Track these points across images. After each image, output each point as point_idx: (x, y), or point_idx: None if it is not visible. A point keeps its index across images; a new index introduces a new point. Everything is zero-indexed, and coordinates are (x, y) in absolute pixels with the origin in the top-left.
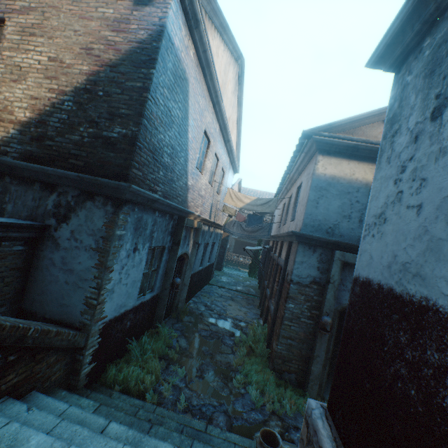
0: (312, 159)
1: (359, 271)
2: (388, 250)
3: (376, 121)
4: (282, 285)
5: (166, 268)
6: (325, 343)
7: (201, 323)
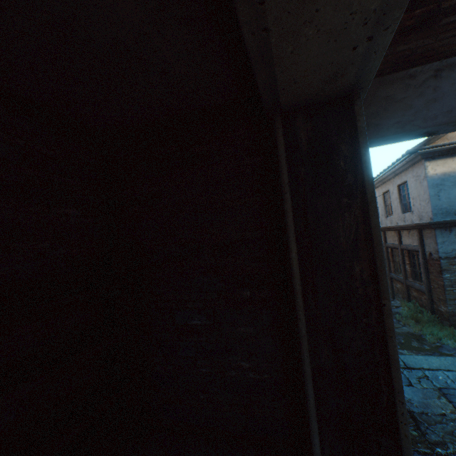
0: (417, 165)
1: None
2: None
3: None
4: (425, 264)
5: None
6: None
7: None
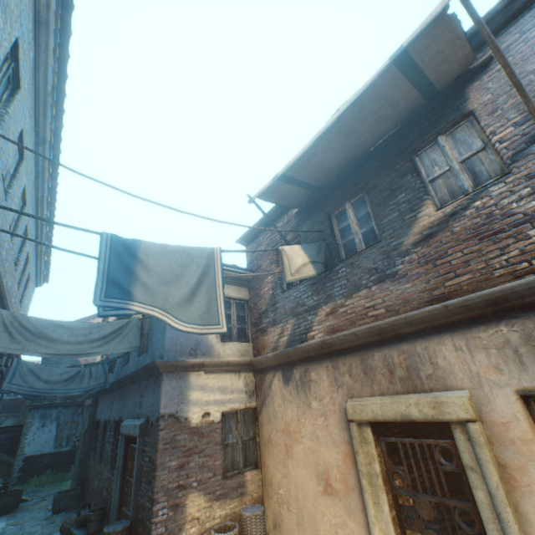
0: None
1: None
2: None
3: None
4: None
5: None
6: (80, 454)
7: None
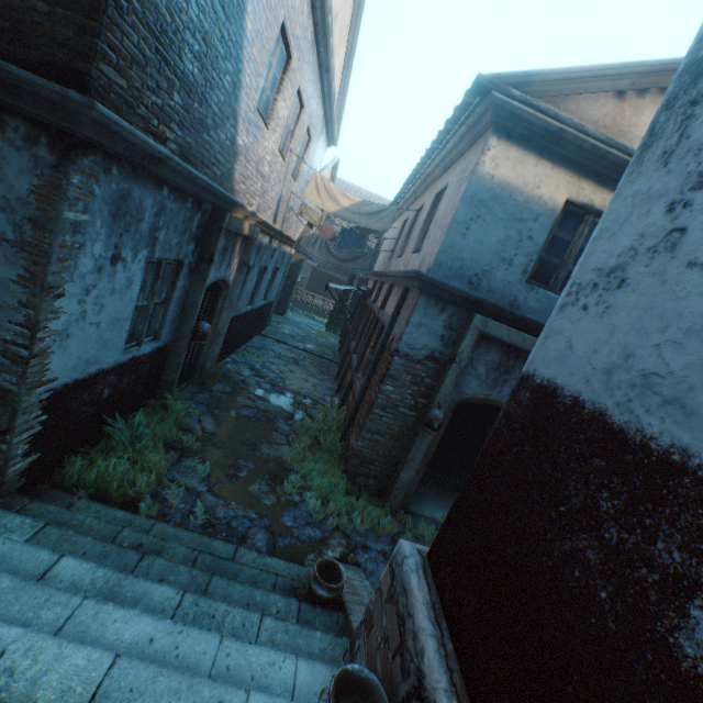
0: (478, 143)
1: (536, 367)
2: (613, 342)
3: (607, 90)
4: (380, 356)
5: (184, 302)
6: (427, 444)
7: (243, 395)
